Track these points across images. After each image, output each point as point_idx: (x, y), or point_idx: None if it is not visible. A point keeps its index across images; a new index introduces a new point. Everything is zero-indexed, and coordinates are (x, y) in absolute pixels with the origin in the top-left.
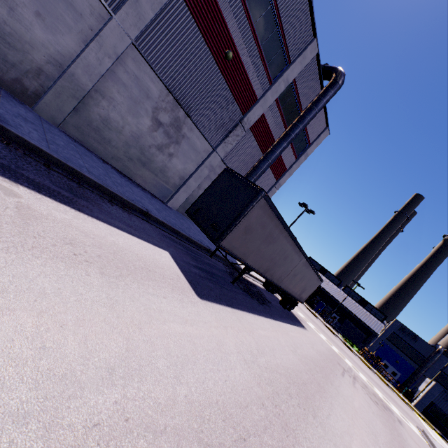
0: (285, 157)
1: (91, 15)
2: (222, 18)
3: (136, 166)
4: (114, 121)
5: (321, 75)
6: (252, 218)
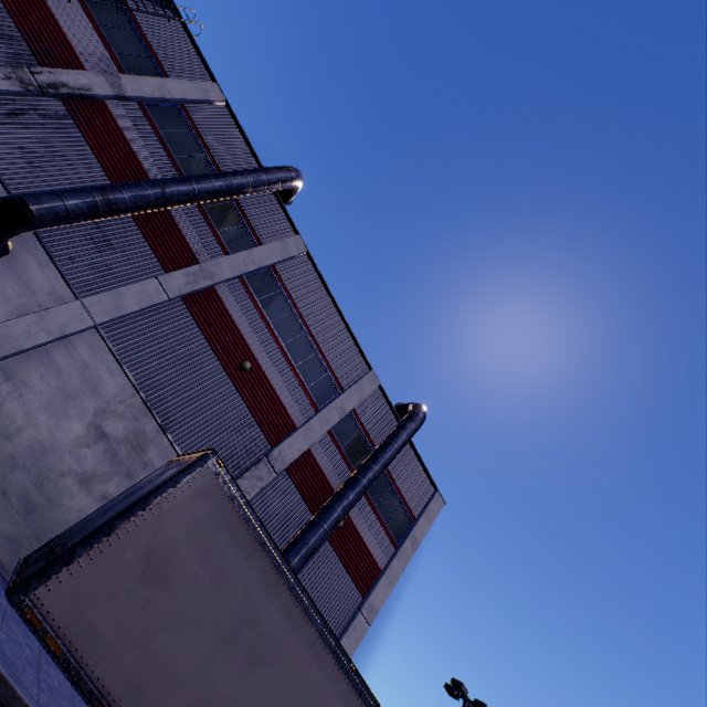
0: (370, 539)
1: (49, 295)
2: (238, 331)
3: (8, 512)
4: (8, 416)
5: (395, 412)
6: (175, 522)
